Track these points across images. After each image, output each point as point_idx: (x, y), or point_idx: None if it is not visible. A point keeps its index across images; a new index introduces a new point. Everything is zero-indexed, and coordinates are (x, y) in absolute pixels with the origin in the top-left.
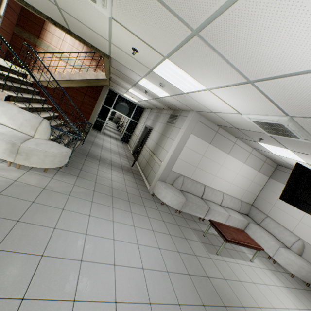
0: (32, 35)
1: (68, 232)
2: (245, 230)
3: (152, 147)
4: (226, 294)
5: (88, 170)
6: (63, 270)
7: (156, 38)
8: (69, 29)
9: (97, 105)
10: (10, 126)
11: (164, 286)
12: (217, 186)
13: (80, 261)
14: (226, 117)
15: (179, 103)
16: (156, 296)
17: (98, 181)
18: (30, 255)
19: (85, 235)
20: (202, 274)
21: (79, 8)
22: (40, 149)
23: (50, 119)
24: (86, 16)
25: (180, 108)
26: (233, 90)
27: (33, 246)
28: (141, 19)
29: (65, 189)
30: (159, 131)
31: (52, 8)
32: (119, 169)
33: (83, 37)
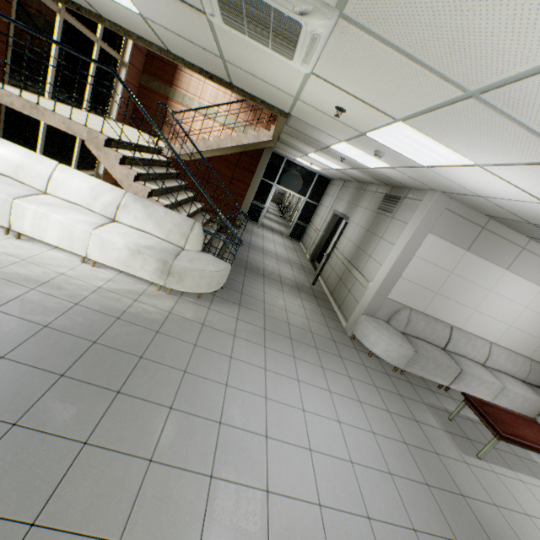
0: (163, 83)
1: (243, 392)
2: (537, 417)
3: (349, 253)
4: (498, 531)
5: (251, 293)
6: (248, 446)
7: (387, 98)
8: (230, 82)
9: (254, 181)
10: (156, 235)
11: (388, 496)
12: (479, 329)
13: (265, 437)
14: (511, 206)
15: (407, 178)
16: (377, 509)
17: (267, 311)
18: (207, 420)
19: (264, 399)
20: (452, 488)
21: (258, 61)
22: (195, 268)
23: (195, 215)
24: (266, 70)
25: (406, 184)
26: (536, 170)
27: (208, 408)
28: (366, 76)
29: (228, 325)
30: (361, 224)
31: (213, 61)
32: (293, 290)
33: (250, 91)
